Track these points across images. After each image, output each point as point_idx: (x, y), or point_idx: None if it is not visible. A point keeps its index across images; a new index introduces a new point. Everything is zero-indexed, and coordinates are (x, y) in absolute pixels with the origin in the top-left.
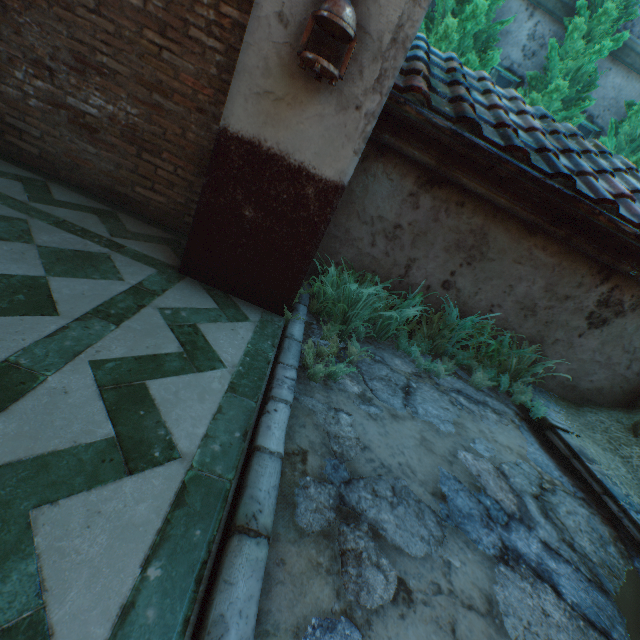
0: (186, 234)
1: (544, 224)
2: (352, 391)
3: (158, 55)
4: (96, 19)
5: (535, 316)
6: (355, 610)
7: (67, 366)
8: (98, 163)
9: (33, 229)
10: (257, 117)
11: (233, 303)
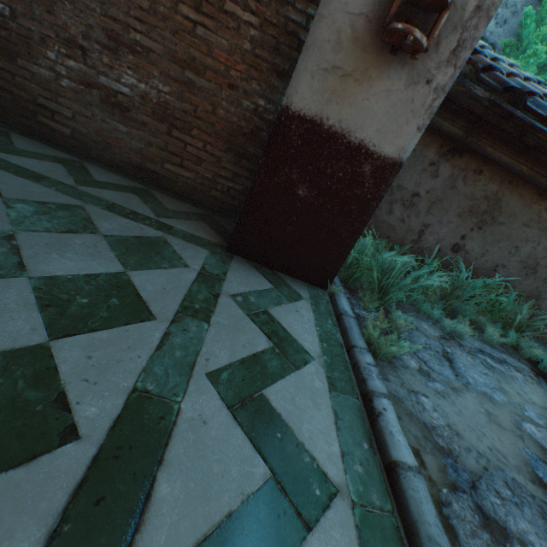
0: (211, 207)
1: None
2: (412, 367)
3: (192, 31)
4: None
5: (535, 274)
6: None
7: (190, 385)
8: (128, 141)
9: (92, 216)
10: (321, 94)
11: (281, 280)
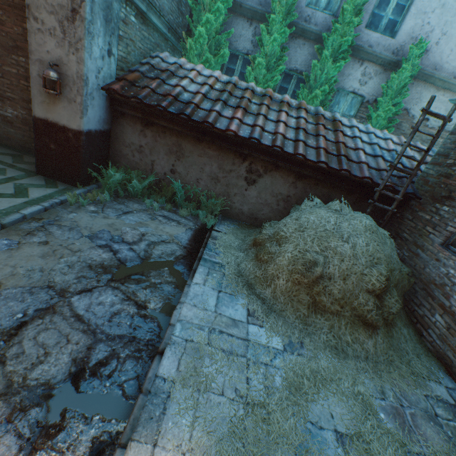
0: None
1: (199, 136)
2: (90, 210)
3: (28, 89)
4: (3, 80)
5: (220, 182)
6: (23, 241)
7: None
8: (16, 136)
9: None
10: (44, 110)
11: (56, 183)
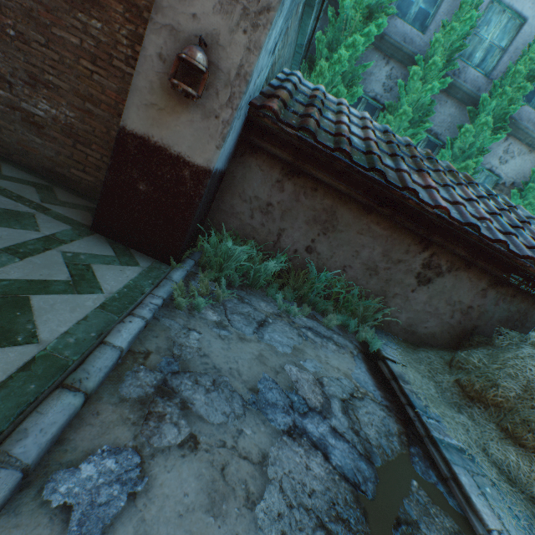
0: None
1: (374, 205)
2: (211, 319)
3: (90, 77)
4: (46, 51)
5: (378, 275)
6: (145, 447)
7: None
8: (43, 150)
9: None
10: (146, 120)
11: (130, 254)
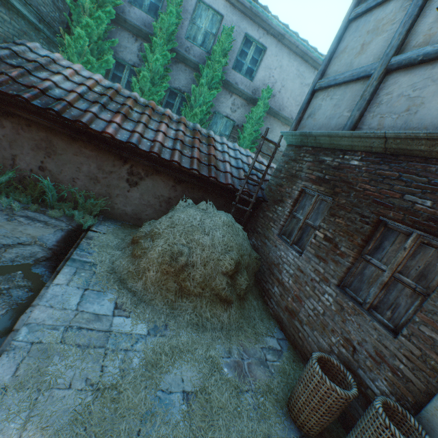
0: None
1: (74, 135)
2: None
3: None
4: None
5: (100, 183)
6: None
7: None
8: None
9: None
10: None
11: None
